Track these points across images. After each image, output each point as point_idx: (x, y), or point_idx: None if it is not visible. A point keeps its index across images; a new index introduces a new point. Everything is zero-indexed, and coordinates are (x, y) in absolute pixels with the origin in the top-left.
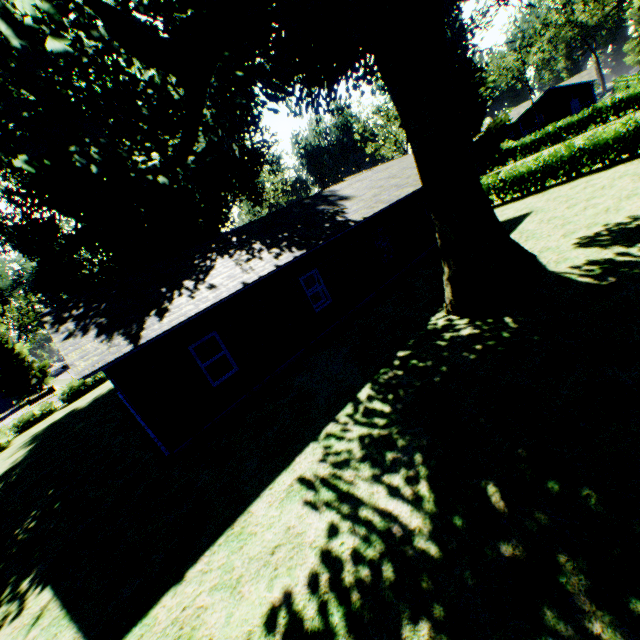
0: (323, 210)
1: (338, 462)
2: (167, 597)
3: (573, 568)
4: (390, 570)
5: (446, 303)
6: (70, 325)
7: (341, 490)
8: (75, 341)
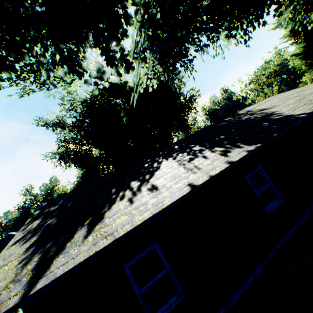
0: (248, 118)
1: None
2: None
3: None
4: None
5: None
6: (35, 223)
7: None
8: (13, 250)
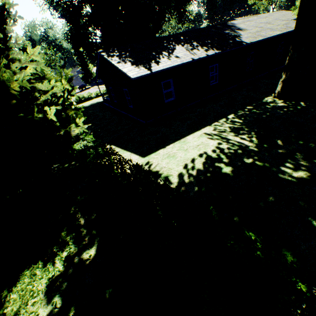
0: (228, 33)
1: (220, 131)
2: (161, 150)
3: (299, 155)
4: (240, 151)
5: (275, 93)
6: (116, 59)
7: (222, 137)
8: (122, 65)
